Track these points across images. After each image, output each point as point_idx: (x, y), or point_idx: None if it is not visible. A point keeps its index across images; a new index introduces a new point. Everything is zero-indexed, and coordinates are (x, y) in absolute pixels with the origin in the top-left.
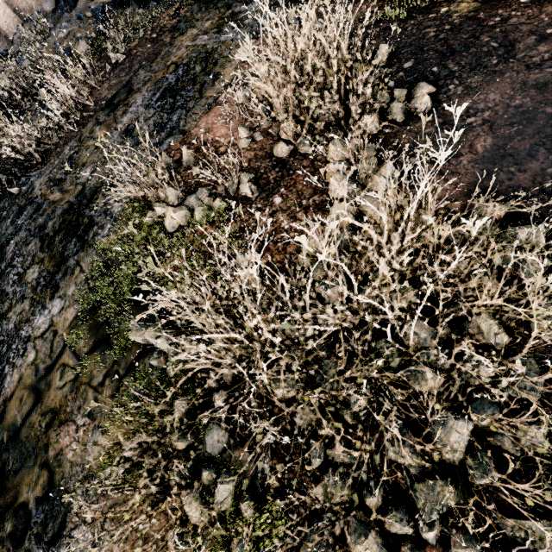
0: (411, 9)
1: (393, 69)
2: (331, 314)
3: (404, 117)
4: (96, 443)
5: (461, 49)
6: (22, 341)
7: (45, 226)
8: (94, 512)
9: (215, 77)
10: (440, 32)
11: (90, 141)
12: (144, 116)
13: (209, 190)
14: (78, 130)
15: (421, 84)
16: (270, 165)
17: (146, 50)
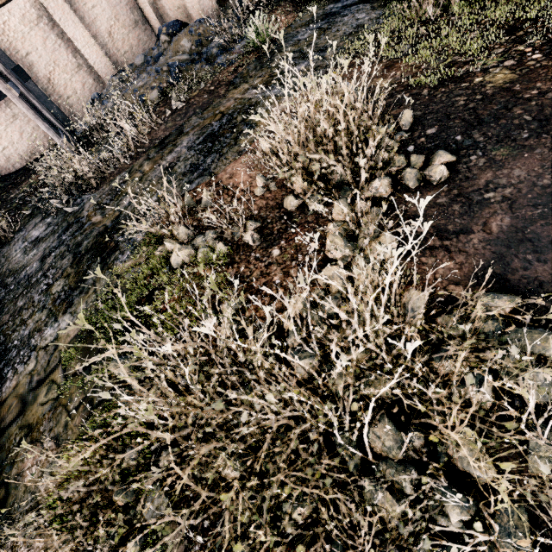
0: (444, 78)
1: (415, 134)
2: (272, 400)
3: (418, 184)
4: (52, 473)
5: (490, 120)
6: (30, 349)
7: (81, 244)
8: (26, 551)
9: (251, 127)
10: (470, 101)
11: (137, 173)
12: (185, 157)
13: (217, 232)
14: (131, 163)
15: (439, 153)
16: (277, 215)
17: (202, 100)
